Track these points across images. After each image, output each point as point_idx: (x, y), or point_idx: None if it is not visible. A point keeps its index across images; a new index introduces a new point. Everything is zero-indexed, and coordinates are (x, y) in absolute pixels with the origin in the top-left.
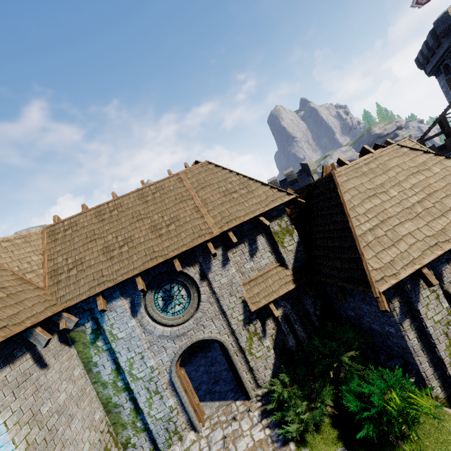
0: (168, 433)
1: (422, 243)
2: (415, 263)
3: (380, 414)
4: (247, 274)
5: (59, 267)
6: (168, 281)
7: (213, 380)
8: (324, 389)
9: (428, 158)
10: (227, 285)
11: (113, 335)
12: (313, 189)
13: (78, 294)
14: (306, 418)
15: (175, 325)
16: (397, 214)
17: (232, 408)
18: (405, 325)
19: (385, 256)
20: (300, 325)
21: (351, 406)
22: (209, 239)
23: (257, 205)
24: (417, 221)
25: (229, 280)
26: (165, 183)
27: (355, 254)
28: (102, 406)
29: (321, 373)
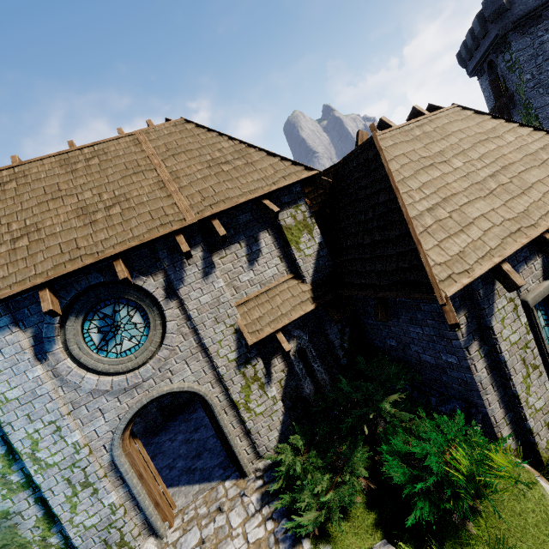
0: (108, 546)
1: (500, 229)
2: (493, 255)
3: (439, 485)
4: (244, 290)
5: None
6: (108, 301)
7: (194, 453)
8: (355, 452)
9: (498, 125)
10: (210, 305)
11: None
12: (342, 167)
13: None
14: (329, 499)
15: (122, 372)
16: (464, 191)
17: (219, 493)
18: (472, 350)
19: (451, 245)
20: (321, 364)
21: (397, 476)
22: (179, 230)
23: (260, 182)
24: (491, 200)
25: (214, 299)
26: (110, 146)
27: (407, 245)
28: None
29: (350, 429)
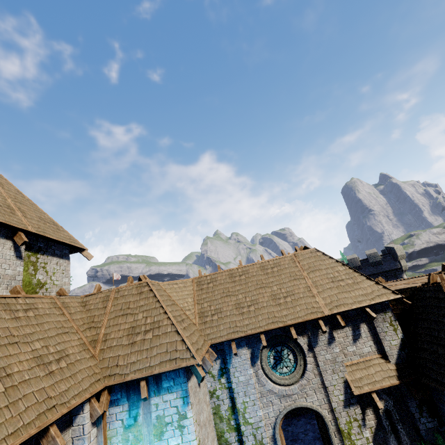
0: None
1: None
2: None
3: None
4: (349, 357)
5: (205, 310)
6: (279, 343)
7: None
8: None
9: None
10: (331, 361)
11: (236, 376)
12: (417, 291)
13: (219, 336)
14: None
15: (282, 384)
16: None
17: None
18: None
19: None
20: (403, 428)
21: None
22: (320, 317)
23: (363, 296)
24: None
25: (333, 358)
26: (280, 261)
27: None
28: (216, 437)
29: None
